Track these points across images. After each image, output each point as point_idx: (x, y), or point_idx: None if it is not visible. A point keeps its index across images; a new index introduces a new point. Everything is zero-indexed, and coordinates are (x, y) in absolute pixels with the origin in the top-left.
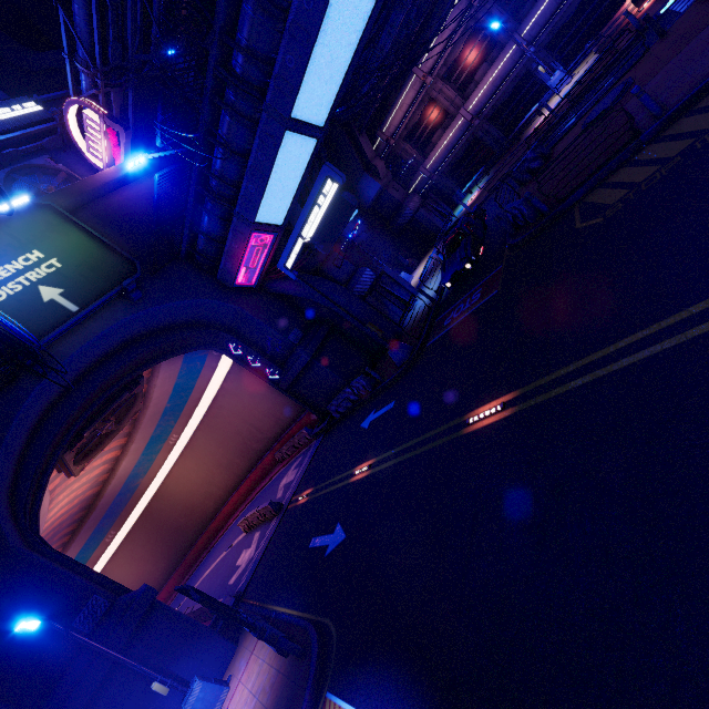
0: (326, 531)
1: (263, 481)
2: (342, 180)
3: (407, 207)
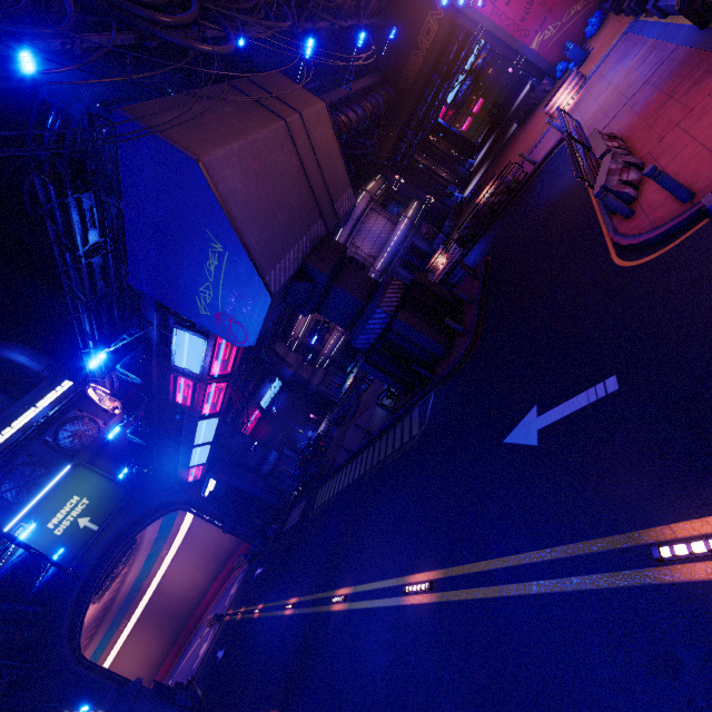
0: (222, 648)
1: (228, 580)
2: (217, 480)
3: (312, 383)
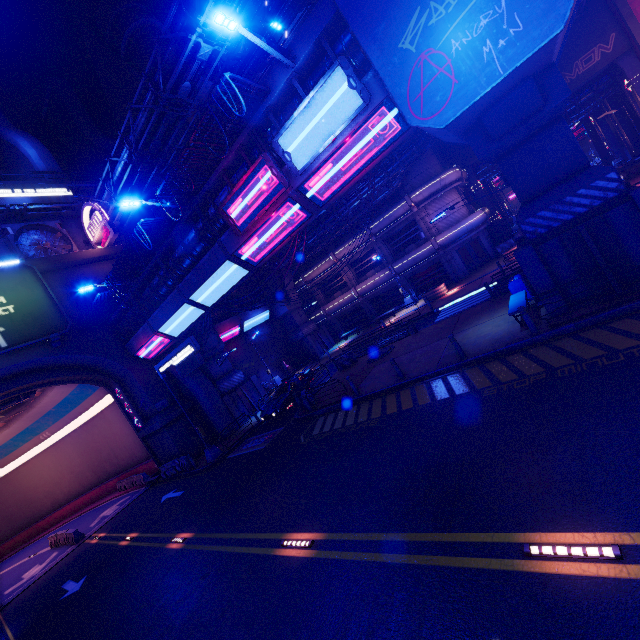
0: (78, 578)
1: (99, 500)
2: (197, 349)
3: (301, 331)
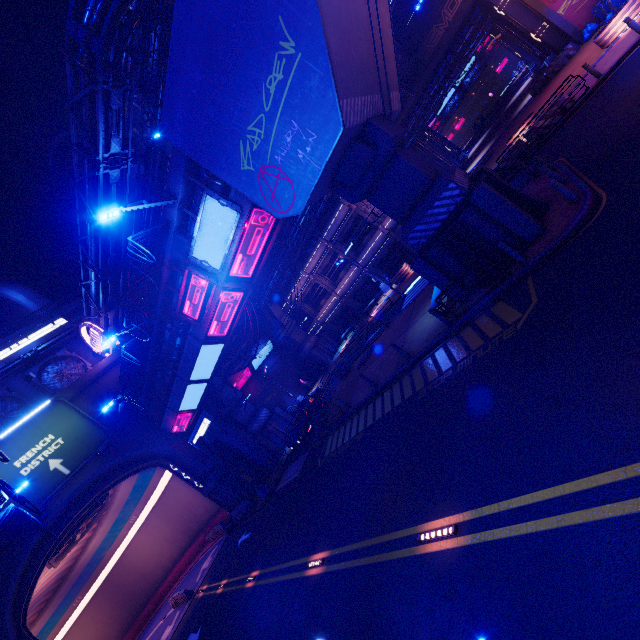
0: (196, 629)
1: (198, 555)
2: (211, 420)
3: (304, 348)
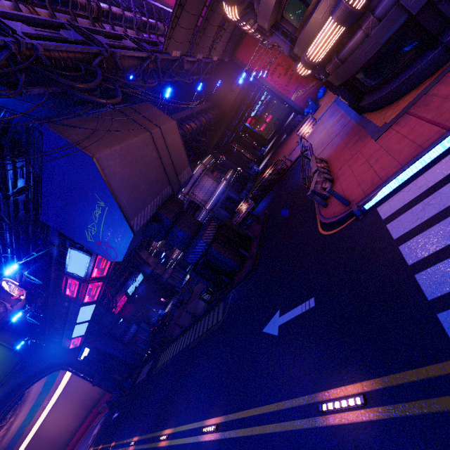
0: None
1: (93, 422)
2: (90, 348)
3: (163, 277)
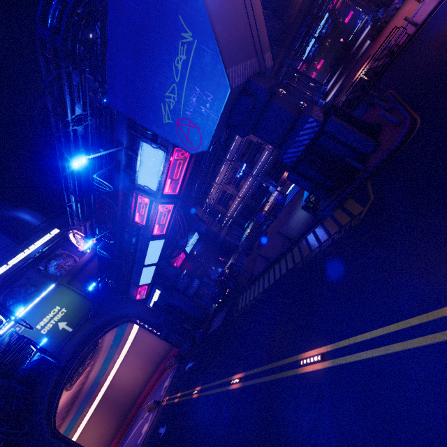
0: (163, 425)
1: (161, 377)
2: (161, 290)
3: (220, 235)
